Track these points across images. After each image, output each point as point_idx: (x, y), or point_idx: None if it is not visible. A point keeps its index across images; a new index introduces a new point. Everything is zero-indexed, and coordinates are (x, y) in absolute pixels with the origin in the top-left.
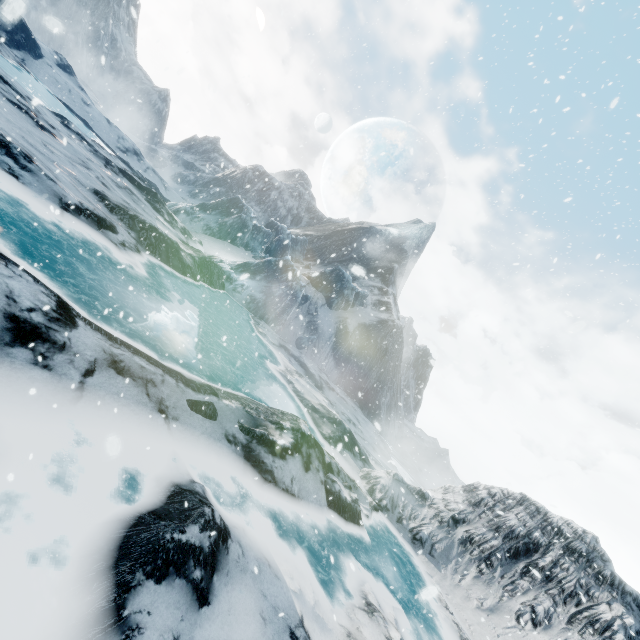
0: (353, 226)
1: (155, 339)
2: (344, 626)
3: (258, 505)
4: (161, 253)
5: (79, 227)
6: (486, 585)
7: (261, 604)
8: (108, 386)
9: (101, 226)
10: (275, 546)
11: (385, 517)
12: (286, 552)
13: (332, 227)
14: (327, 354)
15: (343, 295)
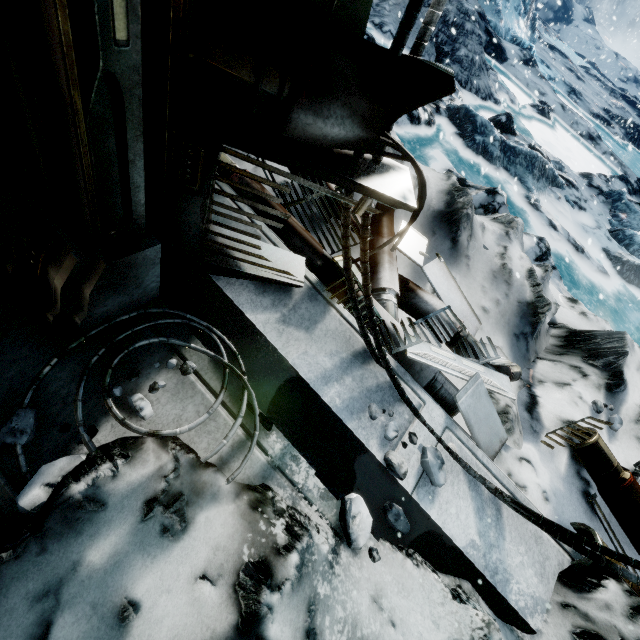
0: None
1: None
2: None
3: None
4: (639, 144)
5: (596, 124)
6: None
7: None
8: (608, 159)
9: (606, 124)
10: None
11: None
12: None
13: None
14: None
15: None
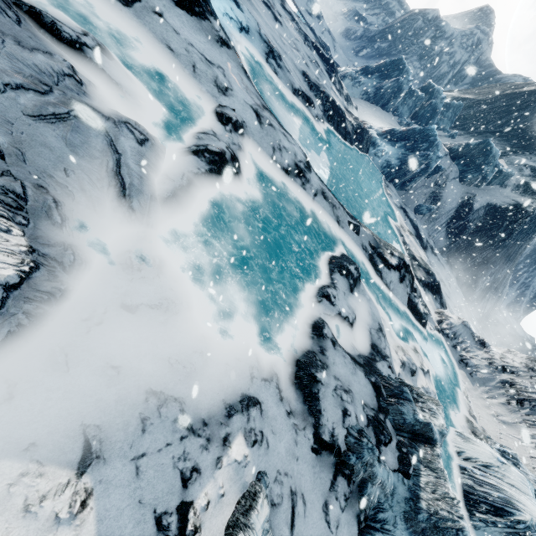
0: (532, 87)
1: (331, 184)
2: (400, 344)
3: (370, 283)
4: (334, 122)
5: (299, 106)
6: (508, 411)
7: (368, 309)
8: (321, 203)
9: (308, 104)
10: (376, 300)
11: (444, 339)
12: (380, 306)
13: (501, 89)
14: (441, 225)
15: (481, 171)
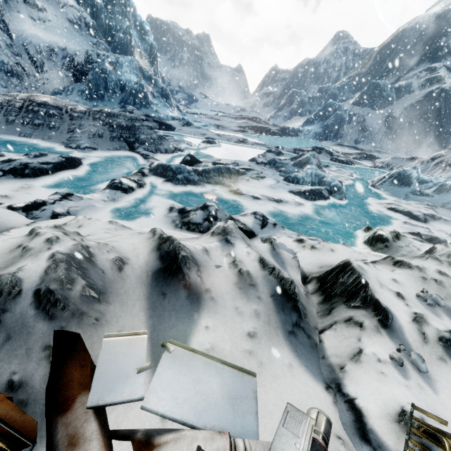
0: (387, 41)
1: None
2: None
3: None
4: (264, 132)
5: (239, 134)
6: (446, 173)
7: None
8: (256, 146)
9: (244, 132)
10: None
11: (381, 170)
12: None
13: (369, 56)
14: (381, 138)
15: (383, 97)
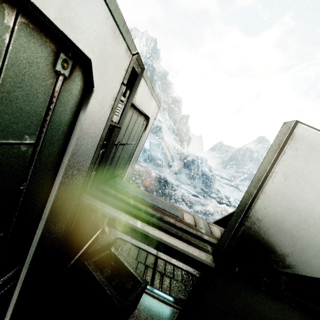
0: None
1: None
2: None
3: None
4: None
5: None
6: None
7: None
8: None
9: None
10: None
11: None
12: None
13: None
14: None
15: None
